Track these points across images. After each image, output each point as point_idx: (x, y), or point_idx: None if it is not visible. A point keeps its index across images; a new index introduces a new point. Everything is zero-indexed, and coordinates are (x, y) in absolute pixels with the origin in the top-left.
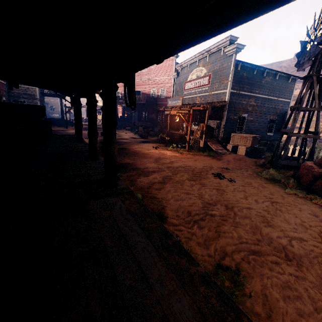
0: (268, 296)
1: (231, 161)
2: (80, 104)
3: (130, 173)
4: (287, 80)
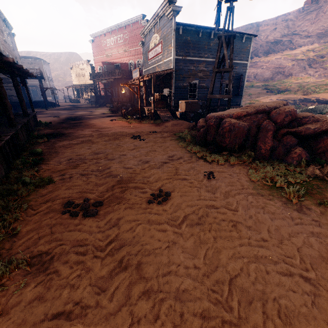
0: (57, 188)
1: (168, 126)
2: (18, 83)
3: (59, 139)
4: (241, 40)
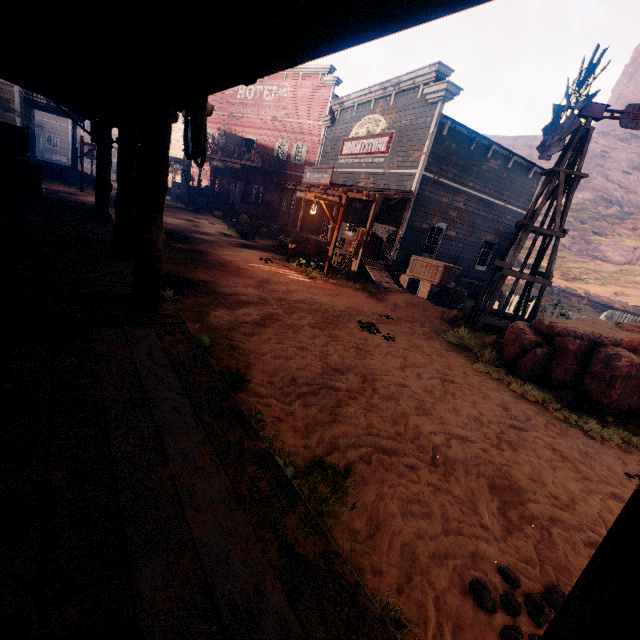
0: (381, 509)
1: (401, 306)
2: (110, 142)
3: (199, 300)
4: (527, 173)
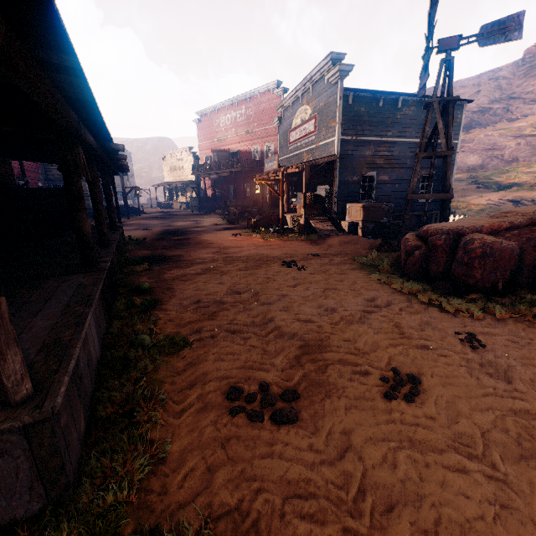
0: (200, 358)
1: (334, 246)
2: (109, 182)
3: (165, 266)
4: None
